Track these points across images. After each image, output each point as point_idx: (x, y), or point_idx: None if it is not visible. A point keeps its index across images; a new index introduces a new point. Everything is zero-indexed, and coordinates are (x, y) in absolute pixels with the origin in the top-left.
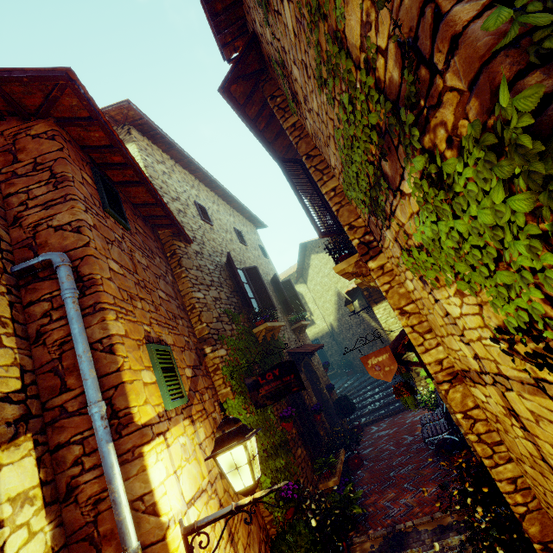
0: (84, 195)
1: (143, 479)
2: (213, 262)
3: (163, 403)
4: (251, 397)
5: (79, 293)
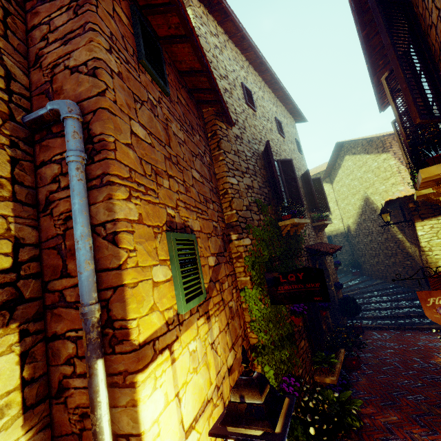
0: (111, 31)
1: (132, 415)
2: (251, 149)
3: (176, 304)
4: (268, 291)
5: (86, 157)
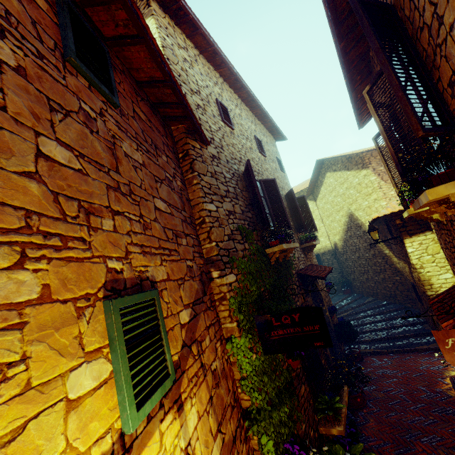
0: (7, 9)
1: None
2: (230, 169)
3: (120, 417)
4: (260, 338)
5: None
